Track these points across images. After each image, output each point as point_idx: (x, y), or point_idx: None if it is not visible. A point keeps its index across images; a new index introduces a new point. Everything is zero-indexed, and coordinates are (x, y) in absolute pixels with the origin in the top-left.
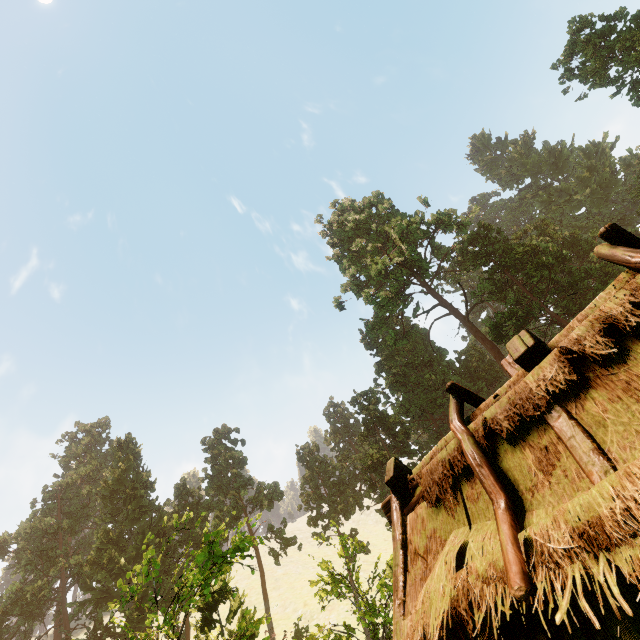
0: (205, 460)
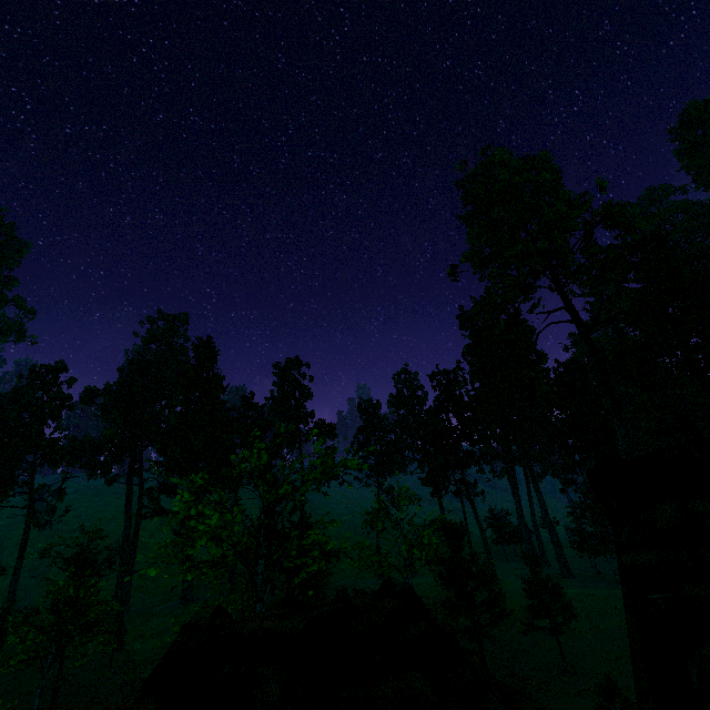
0: (273, 383)
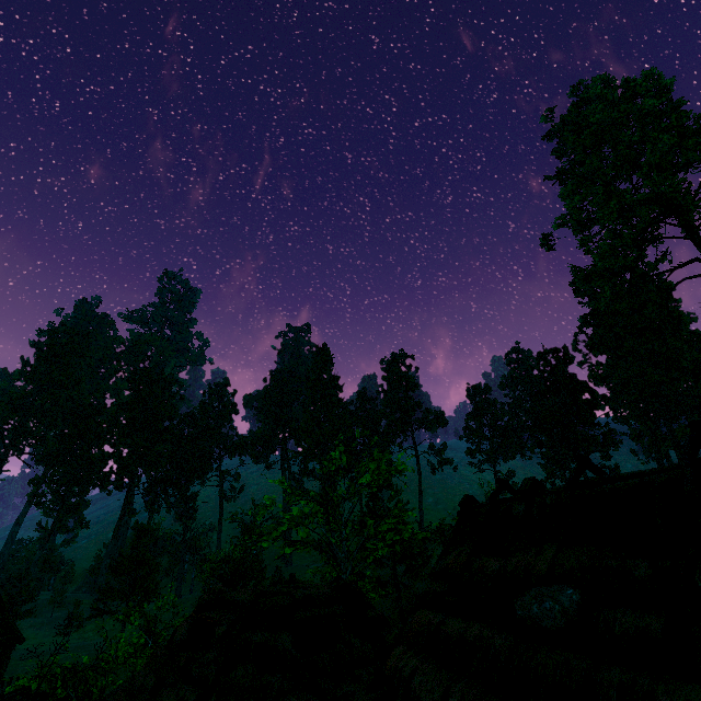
0: (382, 378)
